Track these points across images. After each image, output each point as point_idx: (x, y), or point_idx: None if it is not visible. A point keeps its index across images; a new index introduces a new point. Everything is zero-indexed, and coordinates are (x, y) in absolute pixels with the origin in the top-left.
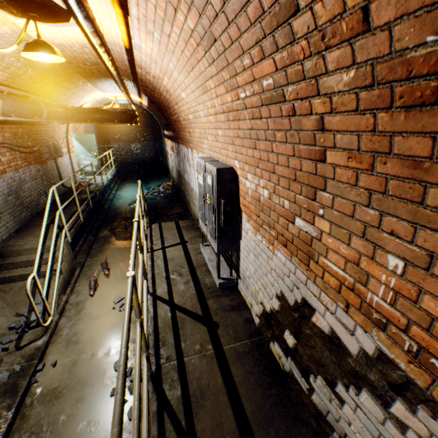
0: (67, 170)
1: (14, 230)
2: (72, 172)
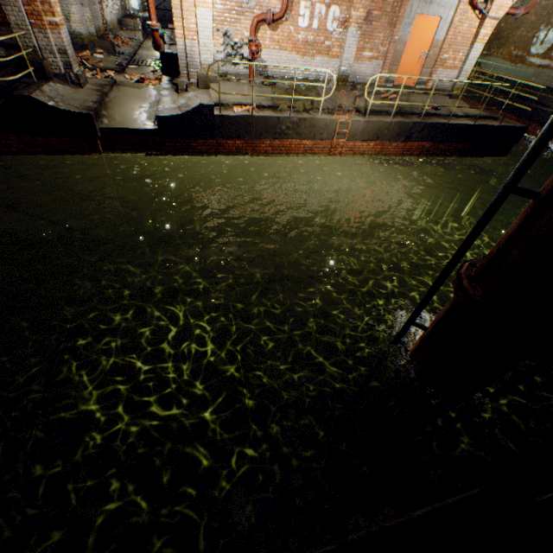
0: (126, 2)
1: (120, 18)
2: (128, 5)
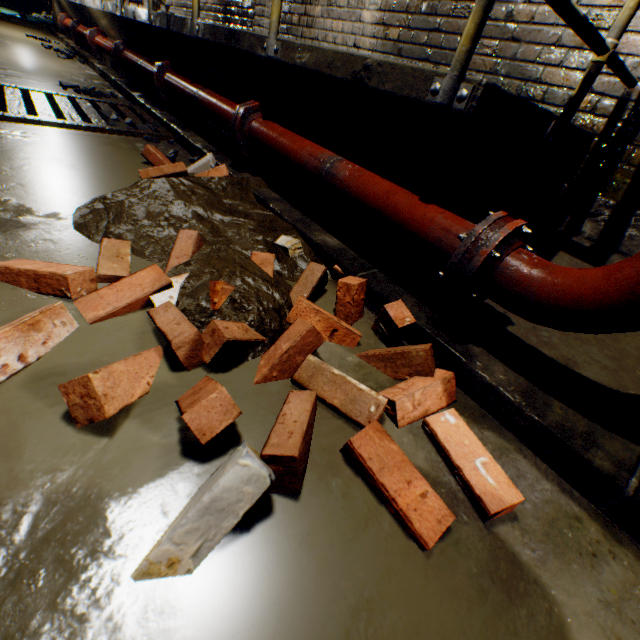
0: None
1: None
2: None
